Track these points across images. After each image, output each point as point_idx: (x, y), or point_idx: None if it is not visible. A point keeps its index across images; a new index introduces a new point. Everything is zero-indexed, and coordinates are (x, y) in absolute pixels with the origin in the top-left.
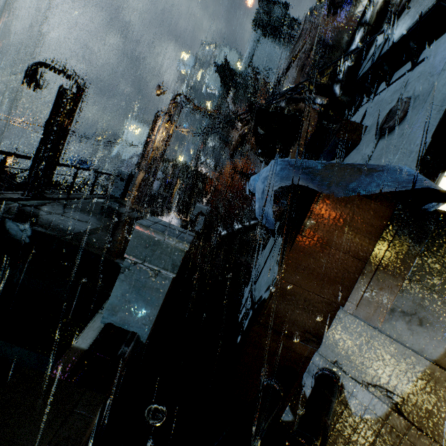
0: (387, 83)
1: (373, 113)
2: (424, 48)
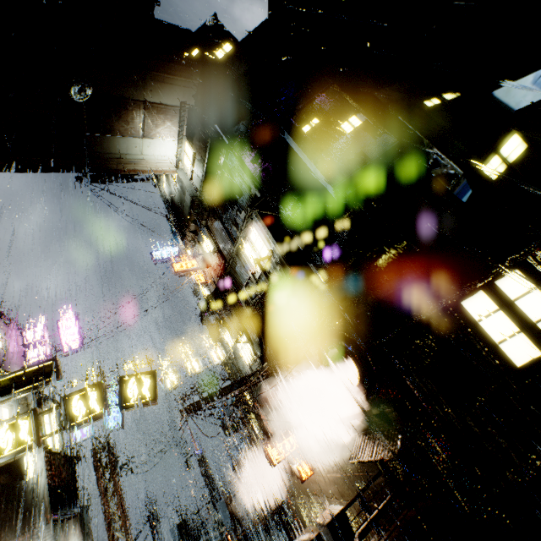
0: None
1: None
2: None
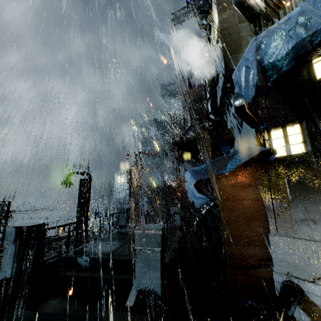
0: (230, 106)
1: (233, 120)
2: (234, 88)
